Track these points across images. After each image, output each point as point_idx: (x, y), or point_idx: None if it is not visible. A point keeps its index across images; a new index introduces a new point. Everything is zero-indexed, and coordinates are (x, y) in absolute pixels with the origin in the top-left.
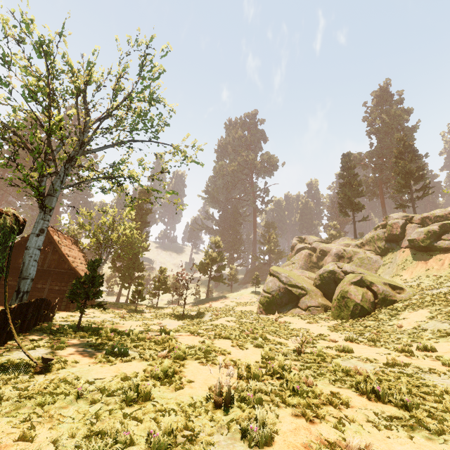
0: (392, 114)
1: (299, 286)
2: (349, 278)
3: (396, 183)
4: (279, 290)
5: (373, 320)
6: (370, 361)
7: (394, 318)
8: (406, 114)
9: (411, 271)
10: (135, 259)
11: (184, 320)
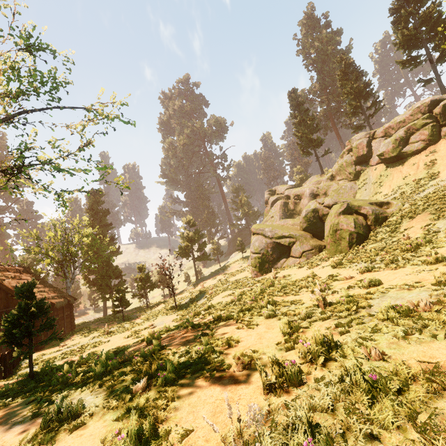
0: (324, 40)
1: (287, 235)
2: (335, 210)
3: (348, 106)
4: (267, 246)
5: (374, 242)
6: (412, 286)
7: (395, 234)
8: (336, 36)
9: (389, 185)
10: (107, 267)
11: (178, 312)
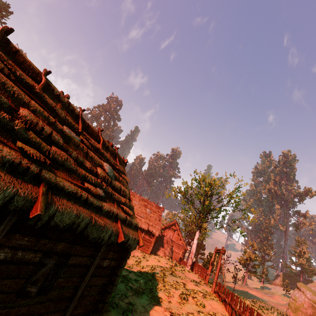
0: None
1: None
2: None
3: None
4: (304, 302)
5: None
6: None
7: None
8: None
9: None
10: (201, 242)
11: None
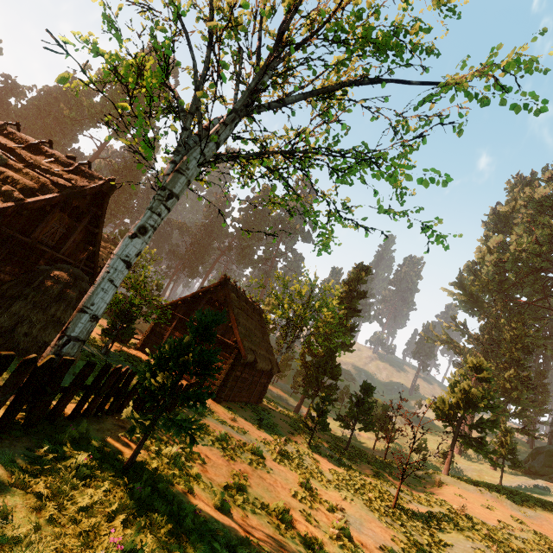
0: None
1: None
2: None
3: None
4: None
5: None
6: None
7: None
8: None
9: None
10: (329, 358)
11: (396, 529)
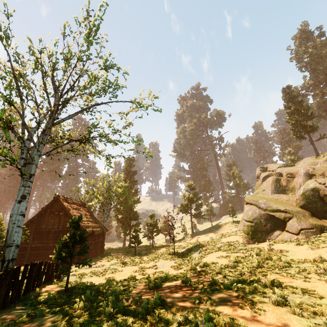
0: (318, 46)
1: (282, 210)
2: None
3: None
4: (260, 216)
5: None
6: None
7: None
8: None
9: None
10: (130, 211)
11: (176, 259)
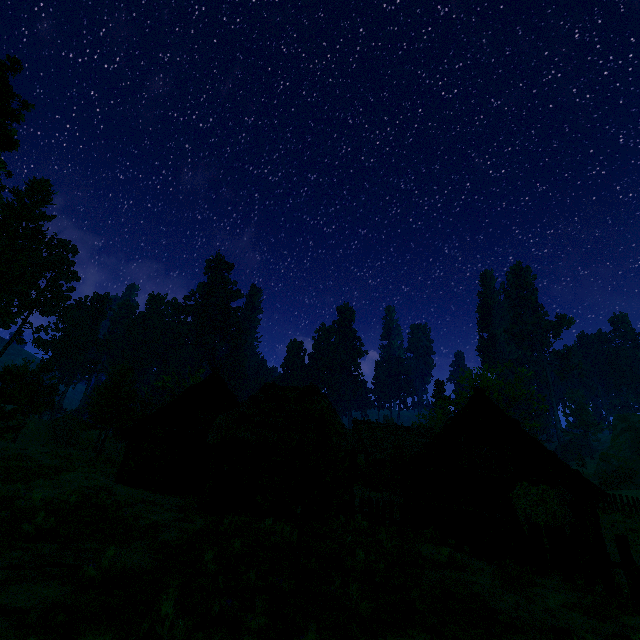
0: None
1: (630, 469)
2: None
3: None
4: (613, 471)
5: None
6: None
7: None
8: None
9: None
10: None
11: None
